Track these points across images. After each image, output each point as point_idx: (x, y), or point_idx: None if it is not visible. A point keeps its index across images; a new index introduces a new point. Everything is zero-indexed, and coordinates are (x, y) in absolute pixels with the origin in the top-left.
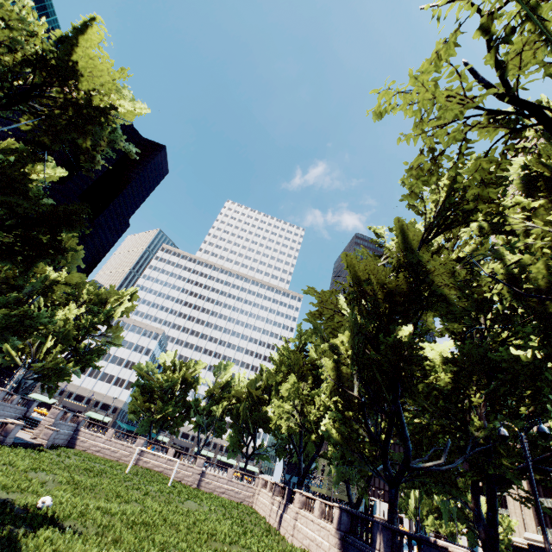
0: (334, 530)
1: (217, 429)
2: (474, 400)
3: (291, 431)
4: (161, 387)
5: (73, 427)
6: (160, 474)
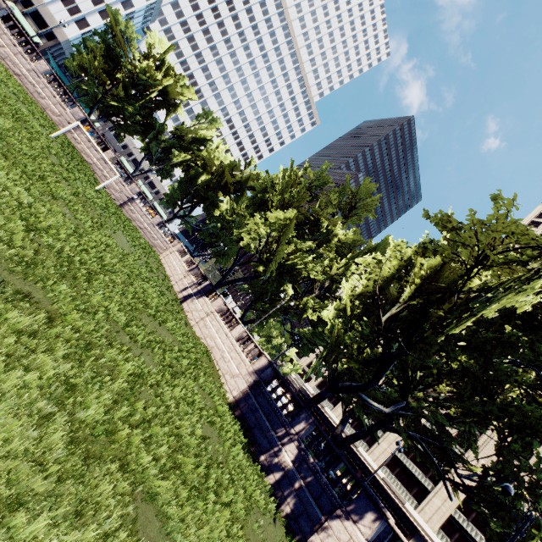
0: (252, 369)
1: (164, 171)
2: (440, 388)
3: (247, 249)
4: (133, 73)
5: None
6: (87, 166)
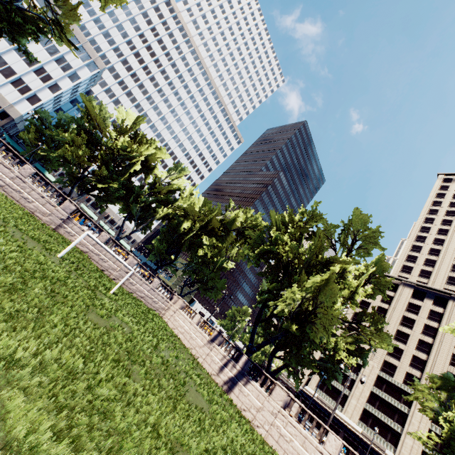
0: None
1: (145, 226)
2: None
3: (280, 314)
4: (112, 150)
5: None
6: (85, 257)
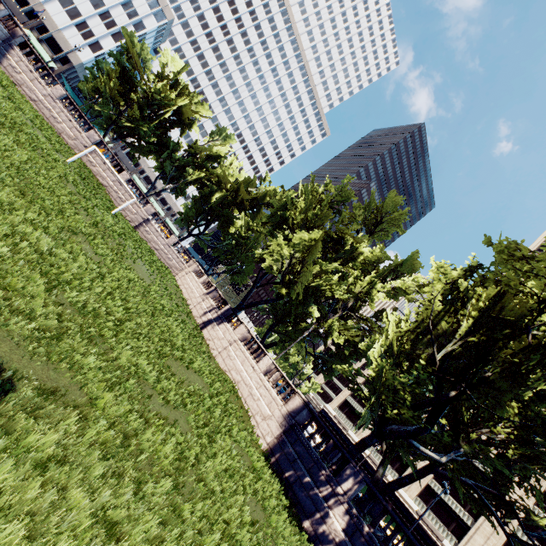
0: (285, 410)
1: (178, 190)
2: (498, 429)
3: (269, 271)
4: (147, 94)
5: (3, 34)
6: (103, 189)
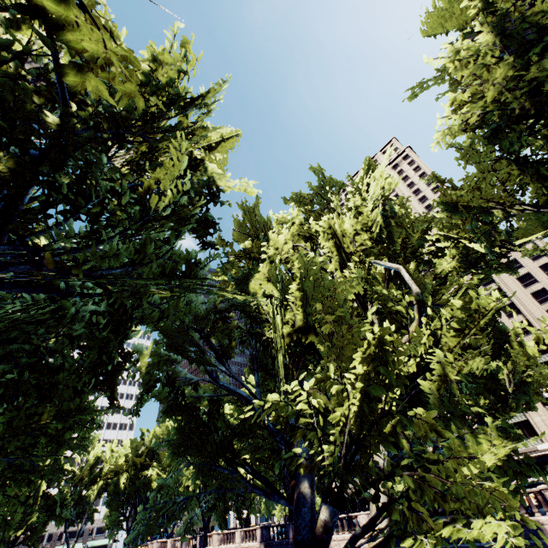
0: (259, 543)
1: (89, 515)
2: None
3: (197, 487)
4: (15, 495)
5: None
6: None
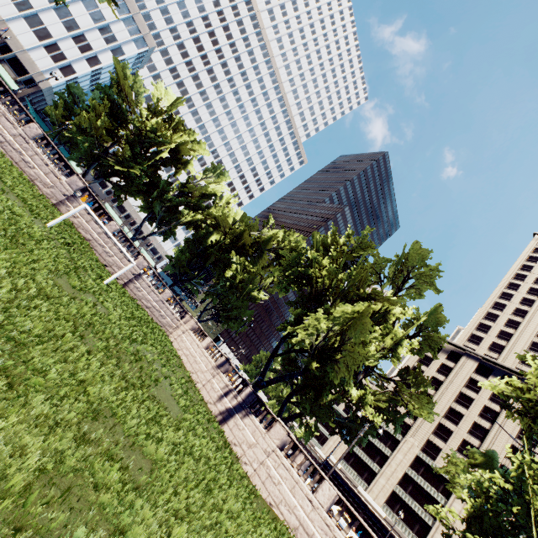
0: None
1: (168, 231)
2: None
3: (299, 345)
4: (139, 131)
5: None
6: (86, 244)
